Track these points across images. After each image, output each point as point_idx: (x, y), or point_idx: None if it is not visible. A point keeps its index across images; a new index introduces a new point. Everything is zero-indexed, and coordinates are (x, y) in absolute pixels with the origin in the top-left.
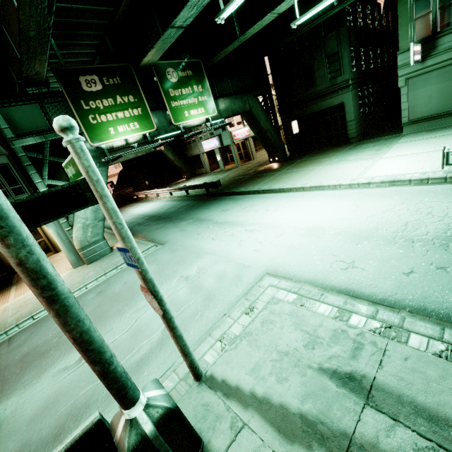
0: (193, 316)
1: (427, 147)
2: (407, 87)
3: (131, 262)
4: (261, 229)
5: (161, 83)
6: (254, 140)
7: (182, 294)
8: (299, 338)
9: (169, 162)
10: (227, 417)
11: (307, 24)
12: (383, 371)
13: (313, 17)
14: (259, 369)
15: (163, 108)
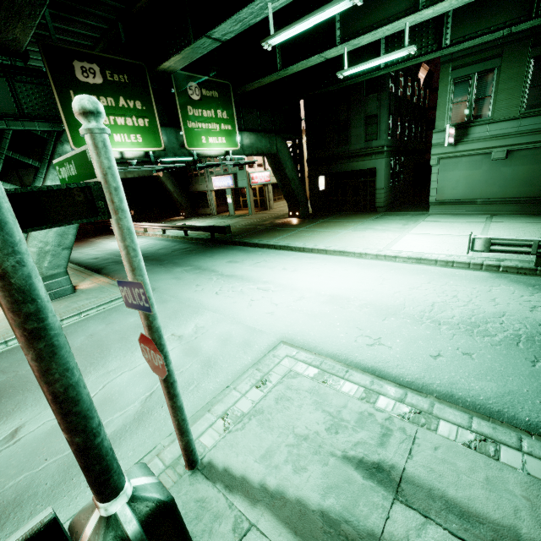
0: (187, 385)
1: (452, 231)
2: (438, 167)
3: (137, 301)
4: (277, 290)
5: (179, 97)
6: (274, 188)
7: (173, 357)
8: (320, 420)
9: (166, 192)
10: (229, 517)
11: (351, 78)
12: (413, 461)
13: (358, 72)
14: (272, 455)
15: (176, 126)
